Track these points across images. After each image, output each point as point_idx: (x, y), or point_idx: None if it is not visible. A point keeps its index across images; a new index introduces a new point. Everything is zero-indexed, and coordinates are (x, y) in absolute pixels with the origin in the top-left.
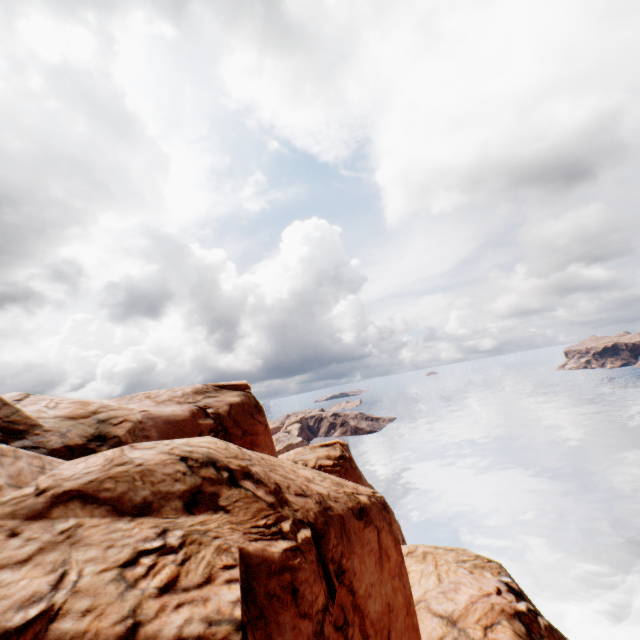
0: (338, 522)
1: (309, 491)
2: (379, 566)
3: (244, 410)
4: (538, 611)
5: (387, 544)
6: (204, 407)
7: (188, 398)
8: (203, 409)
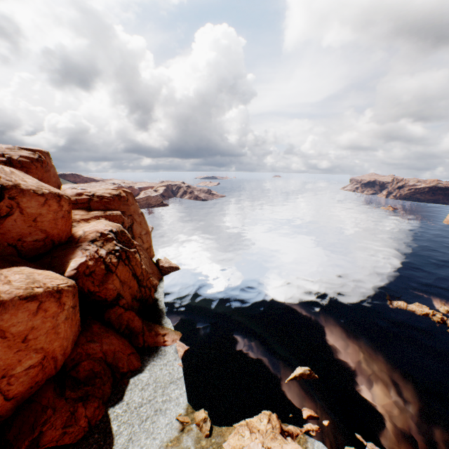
0: (21, 190)
1: (15, 181)
2: (41, 206)
3: (29, 159)
4: (132, 243)
5: (52, 204)
6: (6, 154)
7: (1, 150)
8: (3, 155)
